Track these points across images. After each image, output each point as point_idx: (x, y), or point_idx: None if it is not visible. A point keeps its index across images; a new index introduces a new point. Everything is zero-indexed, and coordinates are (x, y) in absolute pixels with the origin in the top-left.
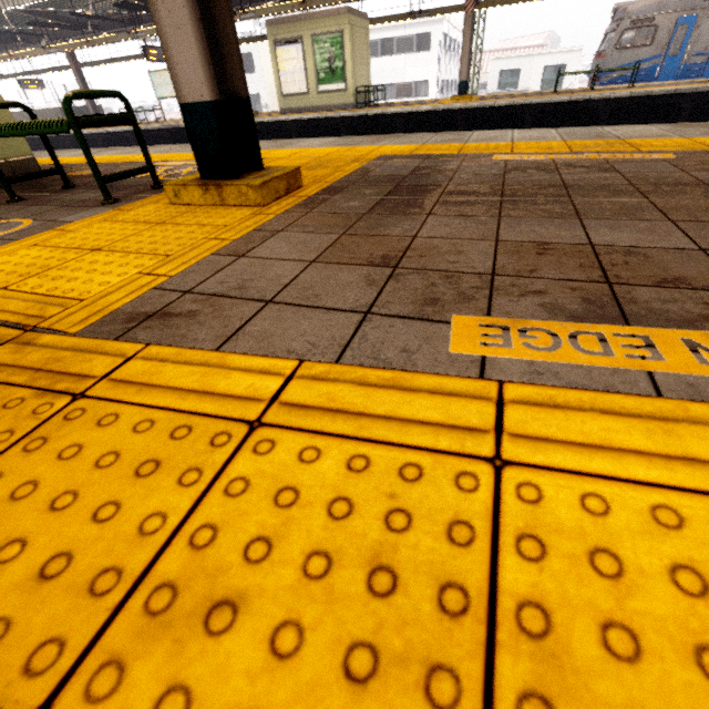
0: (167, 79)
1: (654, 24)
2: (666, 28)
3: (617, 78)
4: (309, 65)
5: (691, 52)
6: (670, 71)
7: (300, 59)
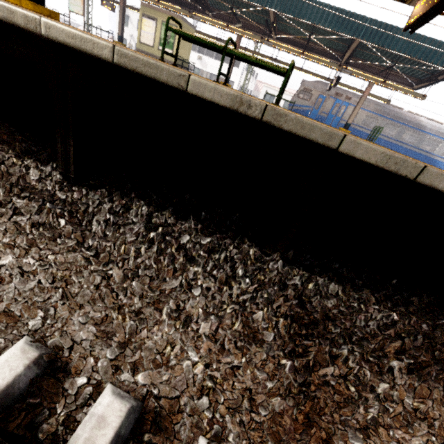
0: (79, 3)
1: (311, 93)
2: (315, 96)
3: (295, 109)
4: (157, 34)
5: (322, 111)
6: (314, 115)
7: (154, 29)
